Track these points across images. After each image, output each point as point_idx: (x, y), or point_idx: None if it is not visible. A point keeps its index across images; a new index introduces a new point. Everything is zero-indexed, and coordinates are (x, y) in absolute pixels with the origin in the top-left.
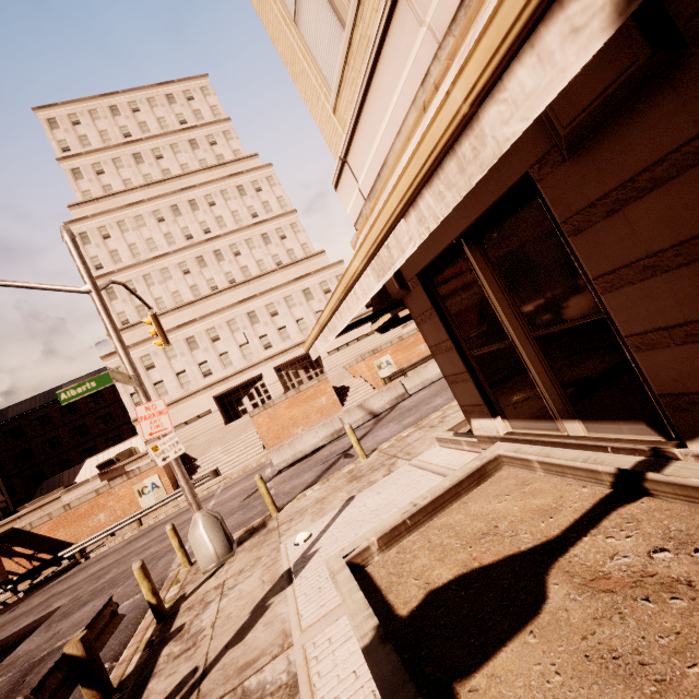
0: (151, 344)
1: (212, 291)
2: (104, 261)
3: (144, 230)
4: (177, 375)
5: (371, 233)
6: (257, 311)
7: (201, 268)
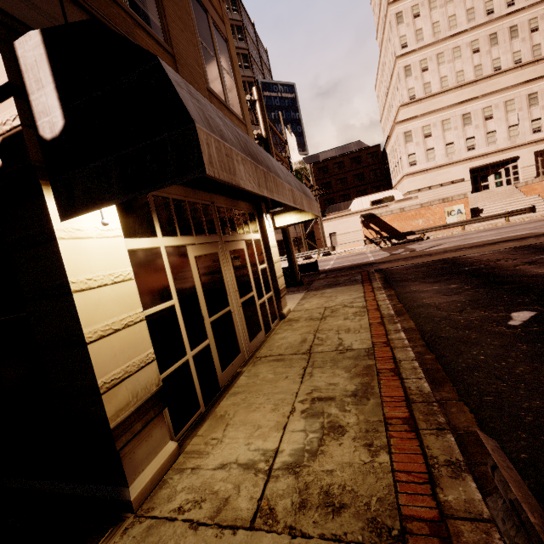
0: (433, 116)
1: (493, 71)
2: (409, 40)
3: (449, 7)
4: (445, 145)
5: None
6: (539, 93)
7: (491, 46)
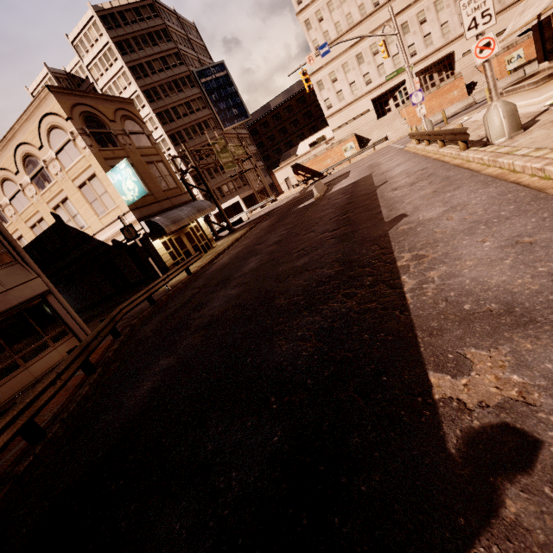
0: (334, 63)
1: (374, 7)
2: None
3: None
4: (350, 85)
5: (521, 27)
6: (408, 22)
7: None
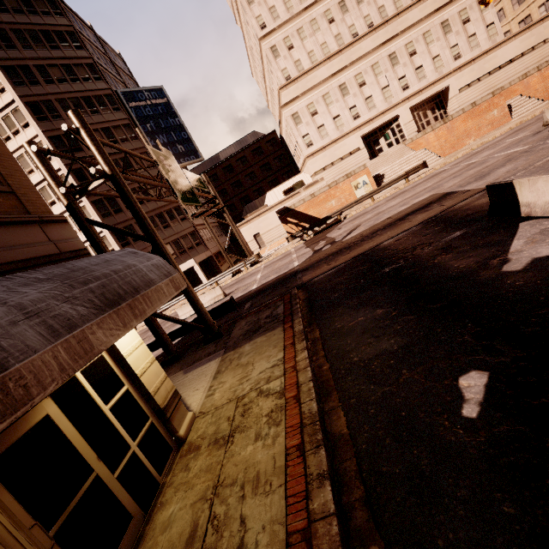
0: (313, 93)
1: (353, 38)
2: (266, 20)
3: None
4: (333, 119)
5: None
6: (397, 53)
7: (343, 14)
